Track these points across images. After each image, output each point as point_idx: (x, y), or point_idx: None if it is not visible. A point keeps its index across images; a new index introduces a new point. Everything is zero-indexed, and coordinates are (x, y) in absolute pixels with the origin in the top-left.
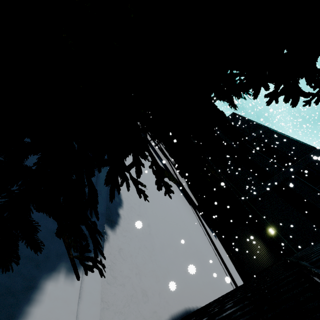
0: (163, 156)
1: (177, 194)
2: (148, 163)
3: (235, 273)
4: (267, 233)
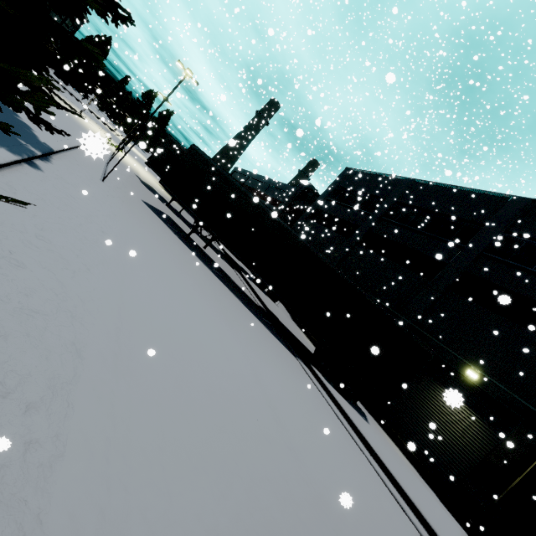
0: (230, 267)
1: (259, 340)
2: (165, 279)
3: (430, 502)
4: (464, 380)
